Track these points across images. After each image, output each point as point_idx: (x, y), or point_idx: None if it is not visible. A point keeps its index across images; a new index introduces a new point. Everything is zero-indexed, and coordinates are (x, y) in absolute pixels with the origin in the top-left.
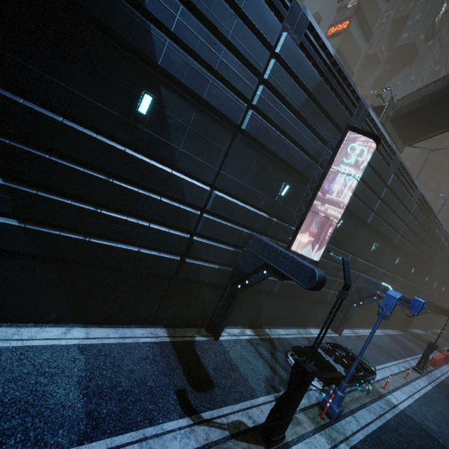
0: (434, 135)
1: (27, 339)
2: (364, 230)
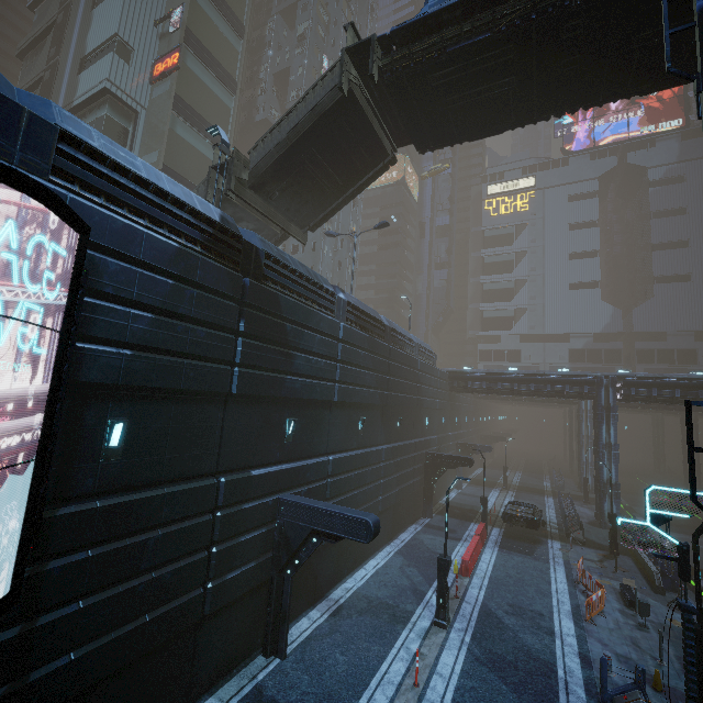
0: (335, 207)
1: None
2: (237, 409)
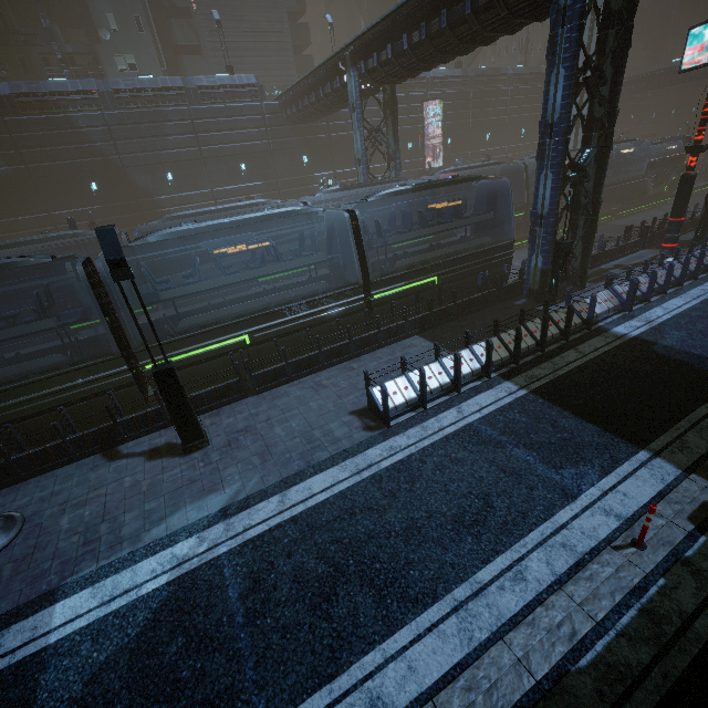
0: None
1: None
2: (472, 133)
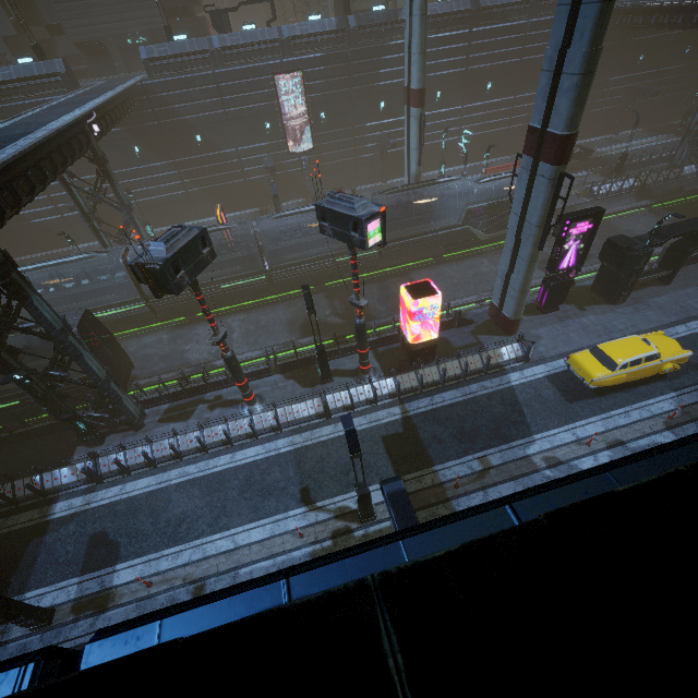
0: None
1: None
2: (357, 103)
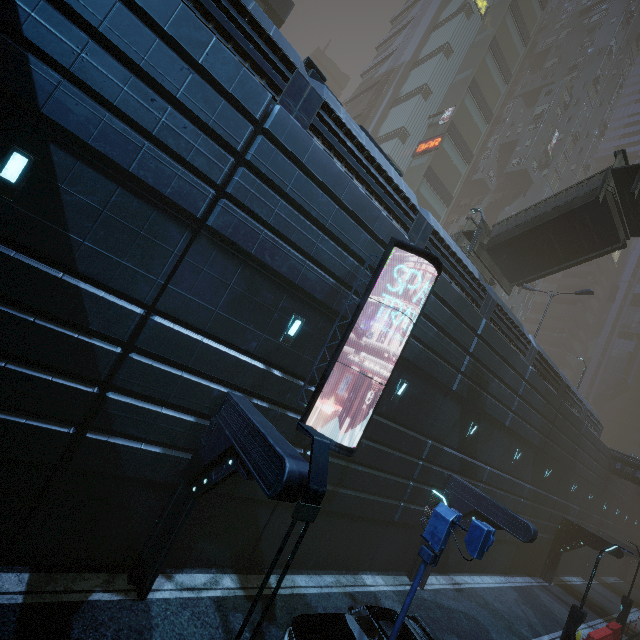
0: (548, 272)
1: None
2: (450, 401)
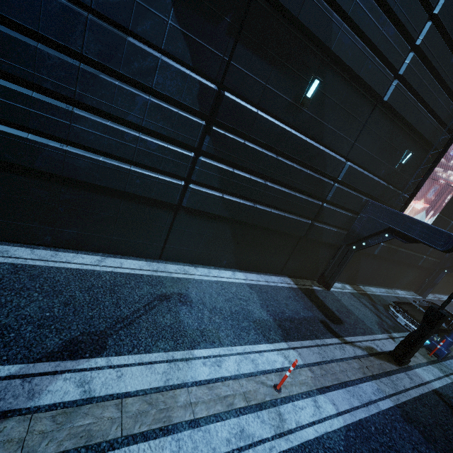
0: None
1: (217, 277)
2: None
